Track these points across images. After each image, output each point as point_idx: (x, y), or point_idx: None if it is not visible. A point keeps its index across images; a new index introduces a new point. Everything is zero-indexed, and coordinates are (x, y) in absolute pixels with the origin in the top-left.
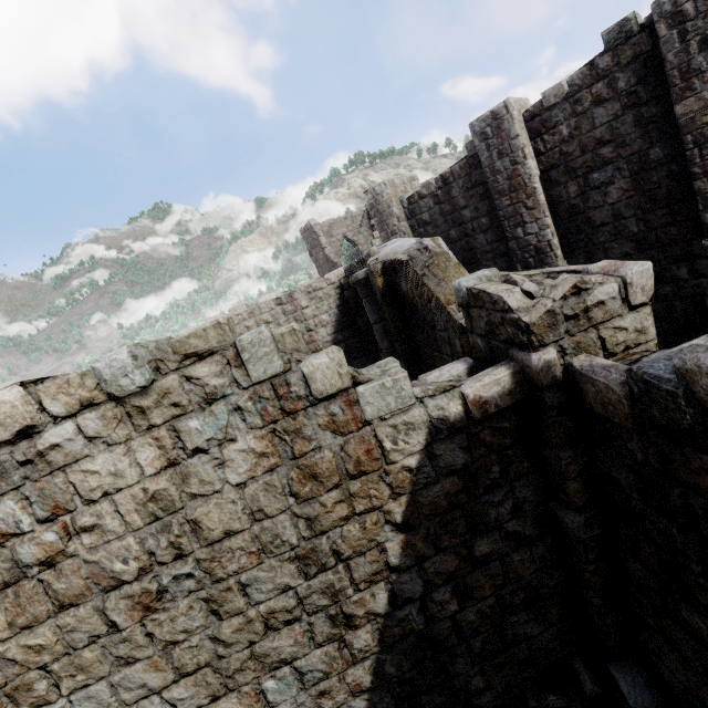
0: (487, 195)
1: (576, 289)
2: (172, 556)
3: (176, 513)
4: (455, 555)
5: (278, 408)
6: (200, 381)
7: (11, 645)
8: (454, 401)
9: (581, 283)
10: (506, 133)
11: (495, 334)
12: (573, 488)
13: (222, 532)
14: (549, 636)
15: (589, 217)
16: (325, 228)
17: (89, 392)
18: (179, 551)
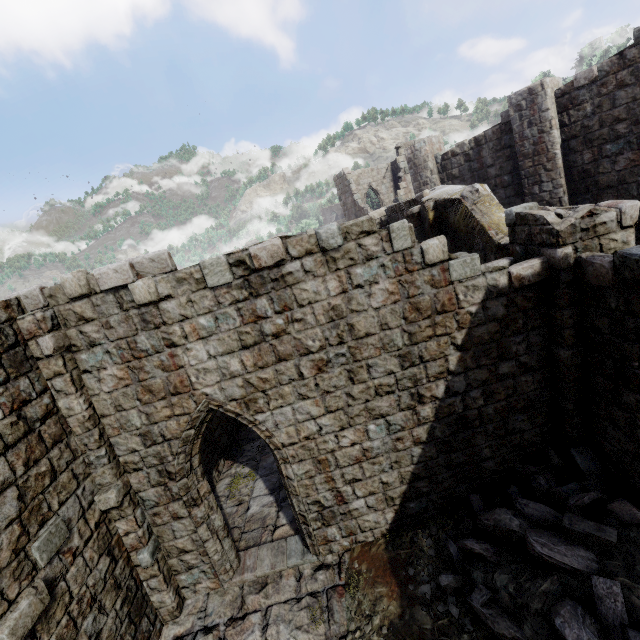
0: (512, 157)
1: (590, 213)
2: (337, 342)
3: (342, 319)
4: (487, 371)
5: (404, 268)
6: (366, 247)
7: (253, 376)
8: (503, 276)
9: (594, 210)
10: (538, 106)
11: (532, 241)
12: (568, 333)
13: (365, 333)
14: (534, 433)
15: (597, 180)
16: (354, 177)
17: (311, 246)
18: (341, 340)
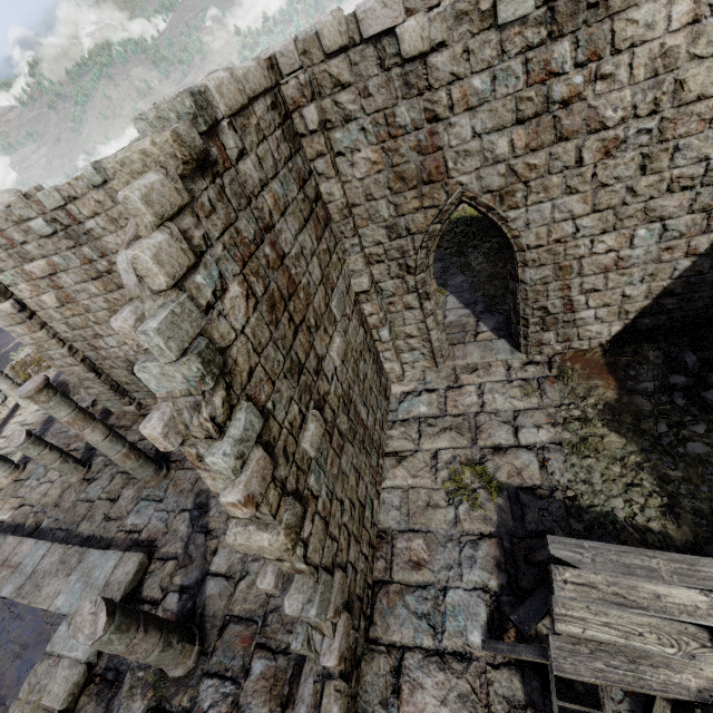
0: None
1: None
2: (648, 112)
3: (672, 72)
4: None
5: None
6: None
7: (520, 161)
8: None
9: None
10: None
11: None
12: None
13: (696, 96)
14: None
15: None
16: None
17: None
18: (656, 108)
